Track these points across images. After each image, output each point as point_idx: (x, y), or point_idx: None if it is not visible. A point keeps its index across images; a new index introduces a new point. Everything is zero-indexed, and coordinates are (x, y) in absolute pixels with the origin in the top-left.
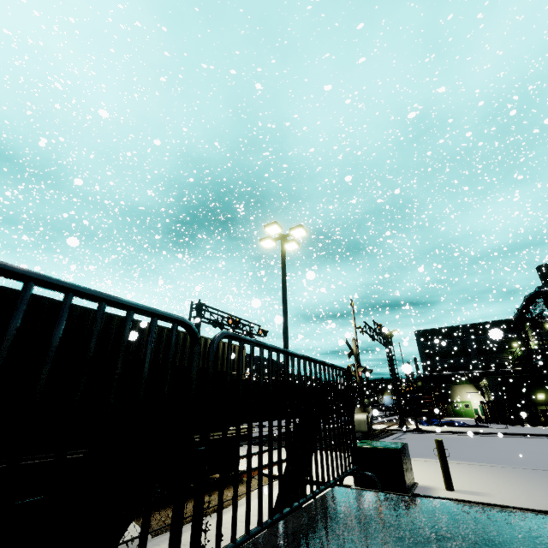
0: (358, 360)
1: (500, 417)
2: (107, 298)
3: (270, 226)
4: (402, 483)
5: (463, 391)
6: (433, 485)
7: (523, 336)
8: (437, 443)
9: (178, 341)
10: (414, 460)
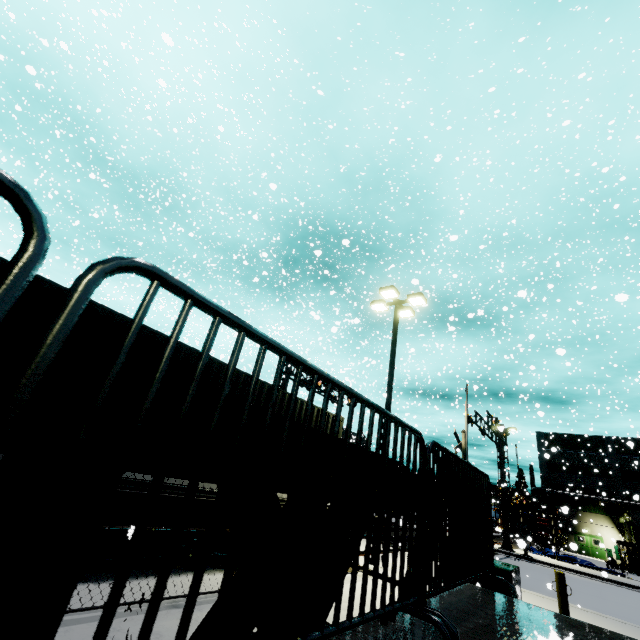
0: (466, 457)
1: None
2: (400, 421)
3: (386, 290)
4: None
5: (594, 522)
6: None
7: None
8: (557, 576)
9: (283, 402)
10: (522, 590)
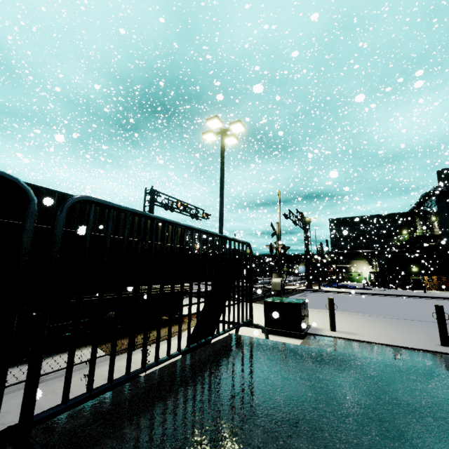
0: (279, 239)
1: (381, 283)
2: None
3: (211, 120)
4: (299, 326)
5: (358, 265)
6: (322, 327)
7: (413, 226)
8: (329, 300)
9: None
10: (312, 310)
